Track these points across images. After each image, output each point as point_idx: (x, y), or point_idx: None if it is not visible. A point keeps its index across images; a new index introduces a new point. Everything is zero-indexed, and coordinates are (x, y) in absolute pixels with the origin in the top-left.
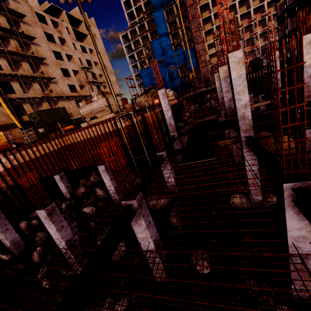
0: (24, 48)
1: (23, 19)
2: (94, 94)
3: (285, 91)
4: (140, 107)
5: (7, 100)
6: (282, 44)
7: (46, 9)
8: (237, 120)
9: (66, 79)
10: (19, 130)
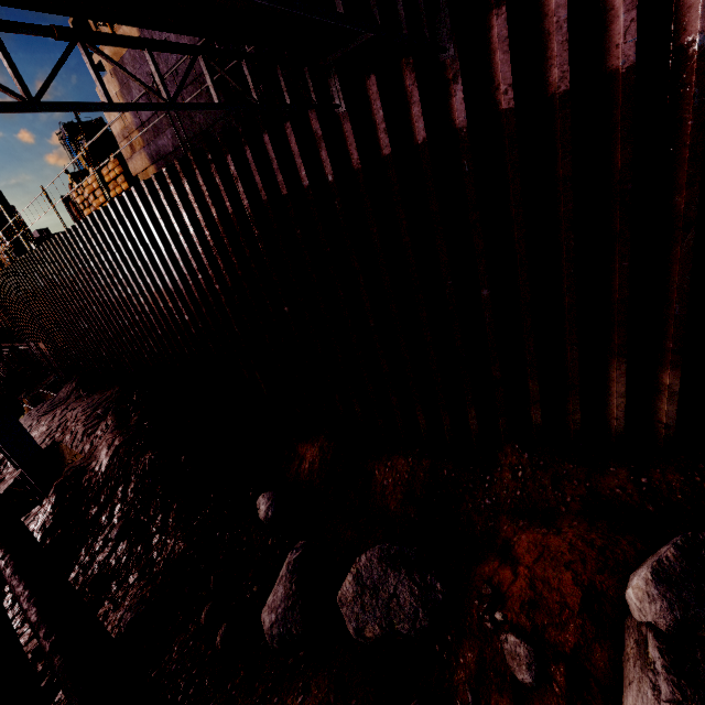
0: None
1: None
2: None
3: None
4: None
5: None
6: None
7: None
8: None
9: None
10: None
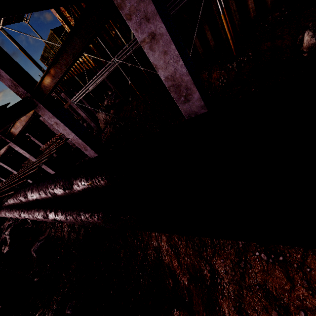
0: None
1: None
2: None
3: None
4: None
5: None
6: None
7: None
8: None
9: None
10: None
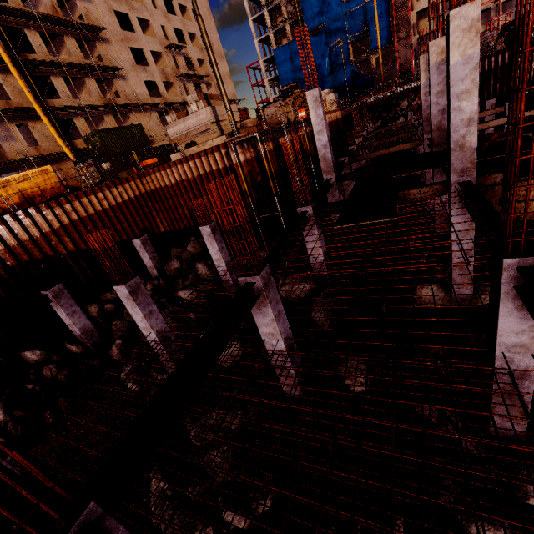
0: (65, 8)
1: None
2: (191, 99)
3: None
4: (272, 125)
5: (48, 110)
6: None
7: None
8: (449, 151)
9: (141, 71)
10: (72, 165)
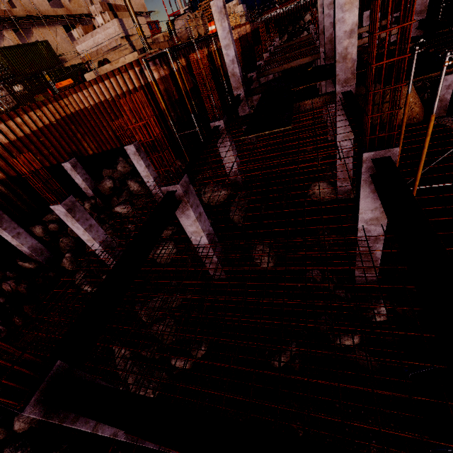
0: None
1: None
2: (95, 10)
3: None
4: (183, 40)
5: None
6: None
7: None
8: (335, 63)
9: None
10: None
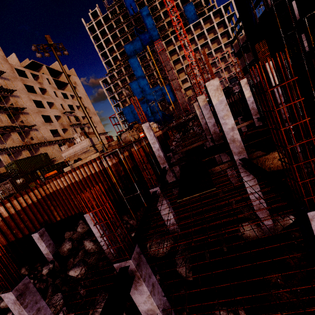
0: (2, 101)
1: (2, 75)
2: (76, 136)
3: (283, 109)
4: (126, 142)
5: None
6: (264, 64)
7: (27, 65)
8: (228, 144)
9: (48, 125)
10: None
